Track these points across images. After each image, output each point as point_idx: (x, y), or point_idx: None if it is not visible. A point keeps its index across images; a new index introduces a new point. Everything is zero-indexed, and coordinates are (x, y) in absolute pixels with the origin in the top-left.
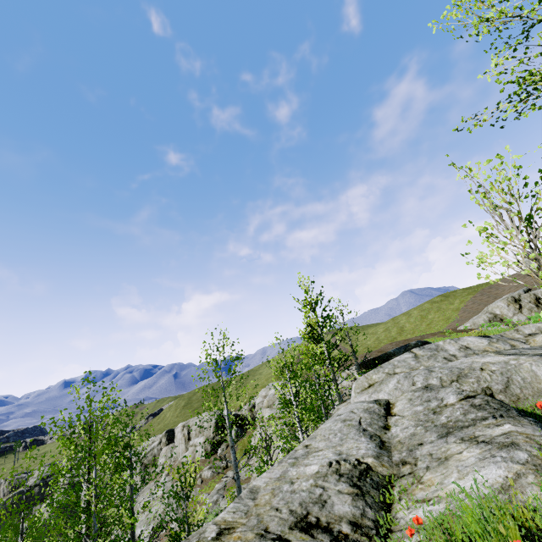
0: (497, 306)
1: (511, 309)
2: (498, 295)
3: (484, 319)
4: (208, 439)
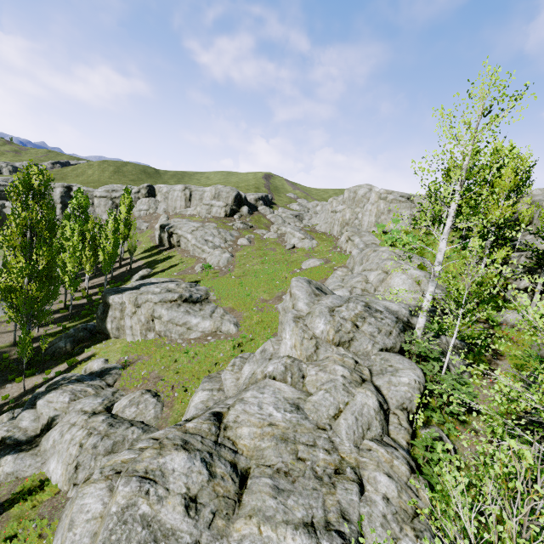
0: None
1: None
2: None
3: None
4: (229, 205)
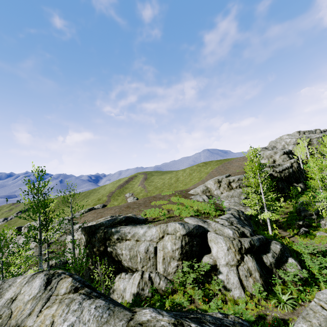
0: (209, 183)
1: (215, 186)
2: (228, 168)
3: (201, 190)
4: None
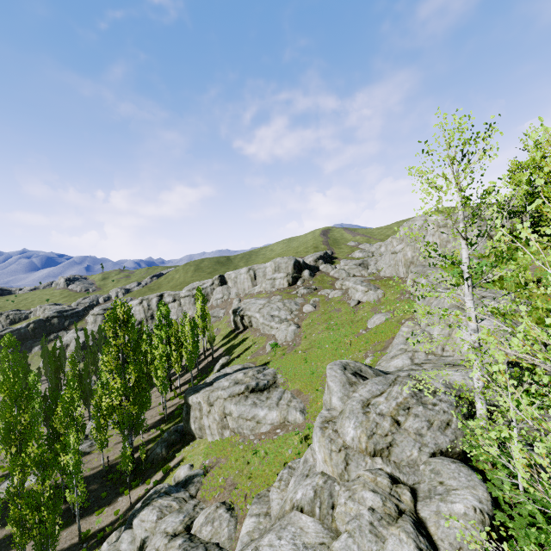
0: None
1: None
2: None
3: None
4: (290, 274)
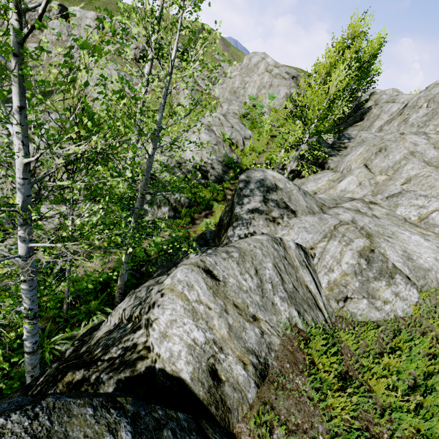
0: None
1: None
2: None
3: None
4: (139, 49)
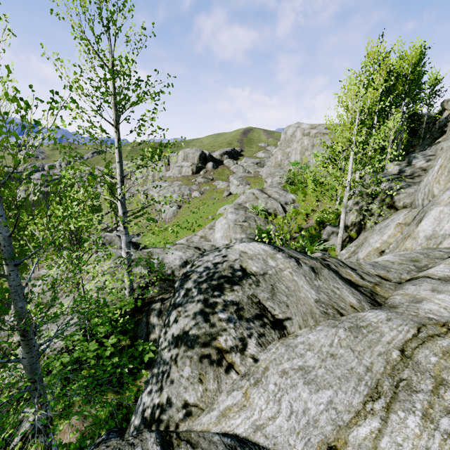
0: None
1: None
2: None
3: None
4: (194, 164)
